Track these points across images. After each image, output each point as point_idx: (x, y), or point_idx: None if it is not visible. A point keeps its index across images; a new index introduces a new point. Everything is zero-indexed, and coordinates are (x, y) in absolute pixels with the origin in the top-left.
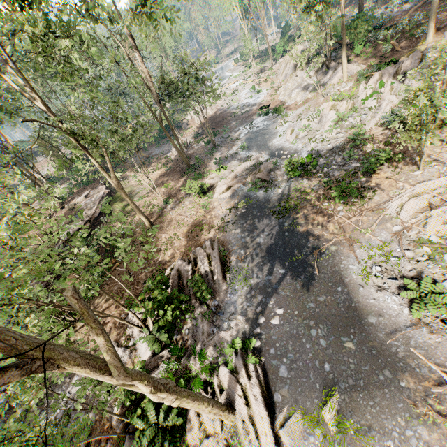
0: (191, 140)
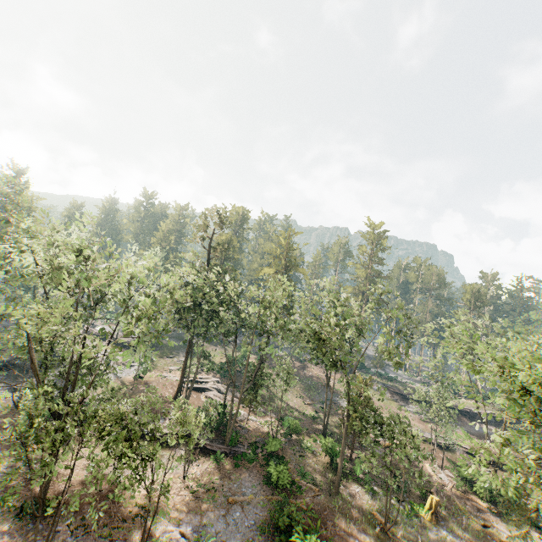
0: None
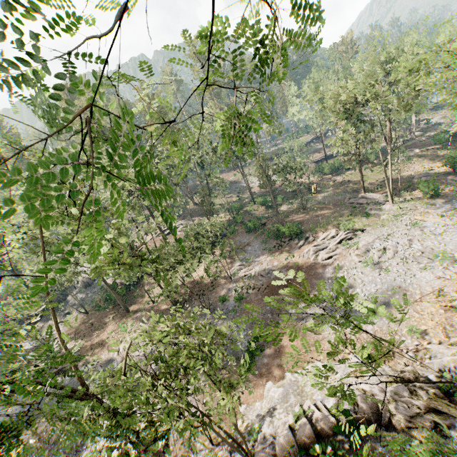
0: (256, 272)
